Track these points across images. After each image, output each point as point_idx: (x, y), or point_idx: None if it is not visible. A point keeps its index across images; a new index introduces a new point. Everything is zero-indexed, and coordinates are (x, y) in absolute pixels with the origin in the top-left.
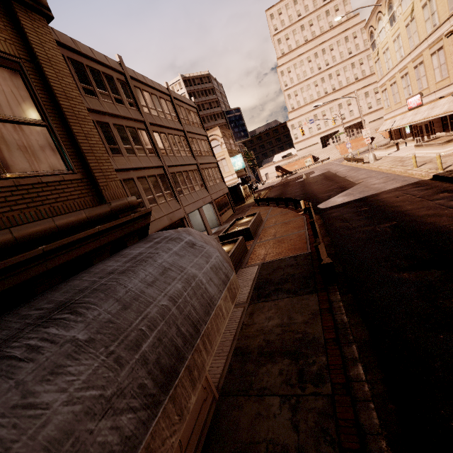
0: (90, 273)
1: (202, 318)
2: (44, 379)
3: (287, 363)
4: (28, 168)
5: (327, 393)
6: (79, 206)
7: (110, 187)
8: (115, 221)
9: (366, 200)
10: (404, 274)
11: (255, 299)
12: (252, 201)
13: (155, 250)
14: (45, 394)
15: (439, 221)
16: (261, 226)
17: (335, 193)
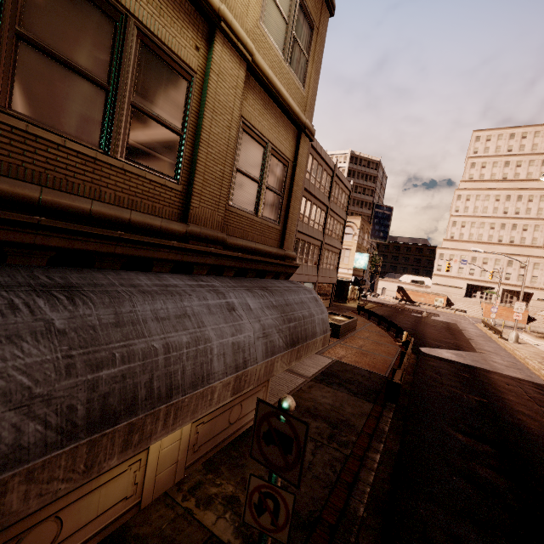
0: (268, 281)
1: (309, 337)
2: (266, 307)
3: (324, 426)
4: (268, 216)
5: (345, 453)
6: (272, 244)
7: (288, 241)
8: (285, 262)
9: (473, 369)
10: (459, 434)
11: (319, 380)
12: (354, 306)
13: (298, 289)
14: (266, 312)
15: (529, 423)
16: (352, 332)
17: (446, 346)
